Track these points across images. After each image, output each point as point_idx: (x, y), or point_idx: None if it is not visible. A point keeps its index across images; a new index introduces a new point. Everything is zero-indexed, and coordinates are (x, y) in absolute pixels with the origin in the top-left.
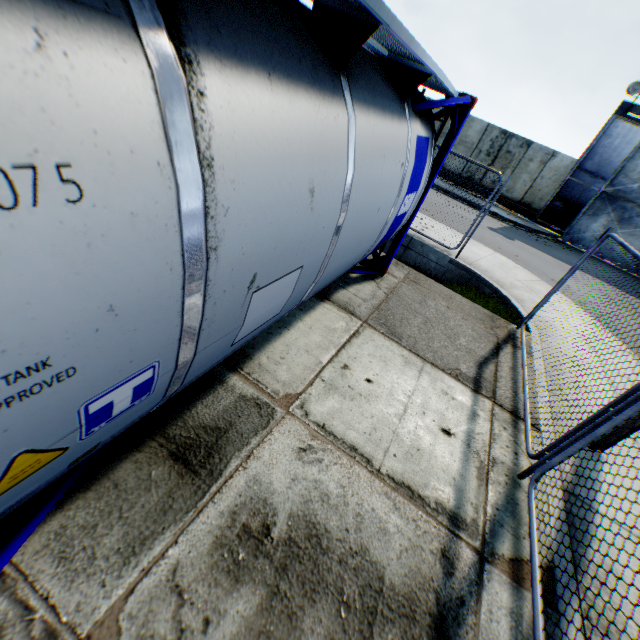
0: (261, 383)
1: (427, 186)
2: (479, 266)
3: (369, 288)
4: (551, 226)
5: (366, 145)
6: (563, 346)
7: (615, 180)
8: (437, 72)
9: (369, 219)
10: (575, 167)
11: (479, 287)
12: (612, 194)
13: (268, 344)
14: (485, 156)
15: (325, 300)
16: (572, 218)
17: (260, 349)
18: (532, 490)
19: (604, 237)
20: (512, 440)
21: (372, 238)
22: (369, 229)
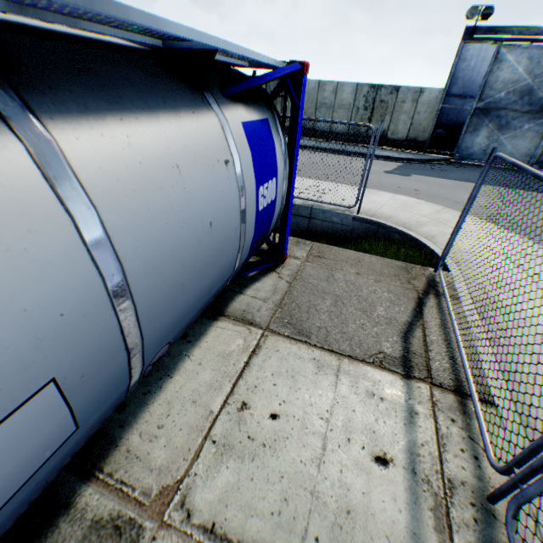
0: (127, 484)
1: (291, 165)
2: (382, 214)
3: (269, 282)
4: (441, 151)
5: (116, 167)
6: (488, 298)
7: (483, 95)
8: (214, 43)
9: (198, 241)
10: (444, 95)
11: (388, 235)
12: (484, 108)
13: (143, 411)
14: (364, 111)
15: (219, 317)
16: (456, 139)
17: (131, 424)
18: (513, 534)
19: (492, 159)
20: (466, 436)
21: (229, 250)
22: (210, 248)
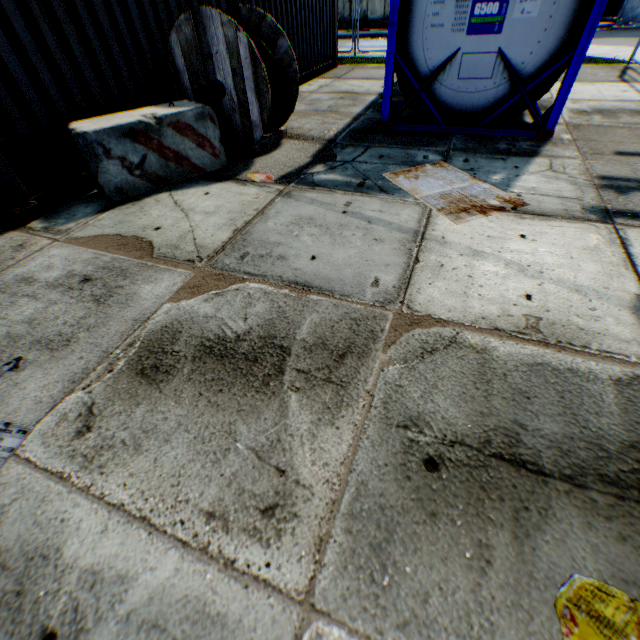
0: None
1: None
2: None
3: None
4: (601, 19)
5: None
6: None
7: None
8: None
9: None
10: None
11: None
12: None
13: None
14: None
15: None
16: (621, 0)
17: None
18: None
19: None
20: None
21: None
22: None
